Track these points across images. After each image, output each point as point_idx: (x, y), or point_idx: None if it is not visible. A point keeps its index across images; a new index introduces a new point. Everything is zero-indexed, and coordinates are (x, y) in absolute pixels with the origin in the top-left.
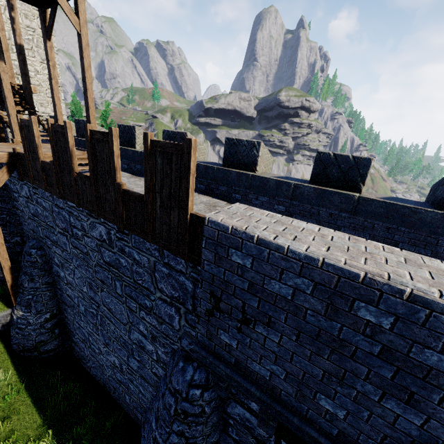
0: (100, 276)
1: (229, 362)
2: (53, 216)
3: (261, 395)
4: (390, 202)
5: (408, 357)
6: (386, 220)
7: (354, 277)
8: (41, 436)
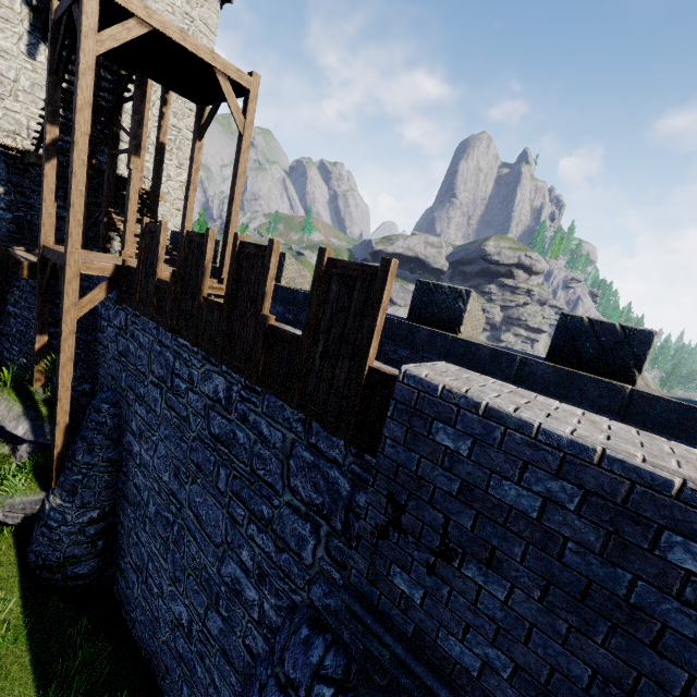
0: (198, 457)
1: (403, 632)
2: (150, 358)
3: None
4: (688, 404)
5: None
6: (681, 436)
7: (662, 485)
8: None
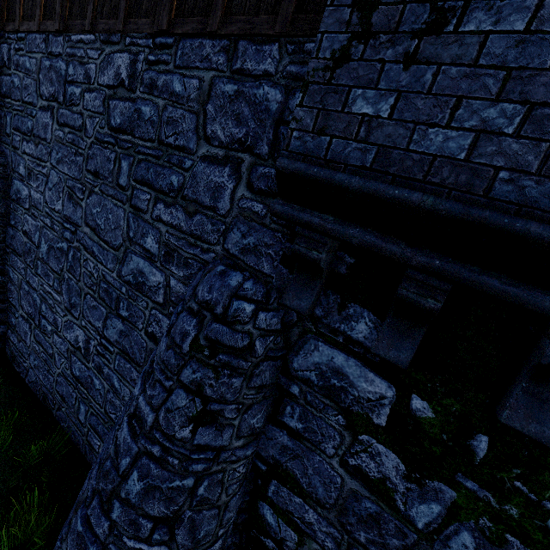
0: (95, 163)
1: (360, 166)
2: (38, 80)
3: (438, 201)
4: None
5: None
6: None
7: None
8: None
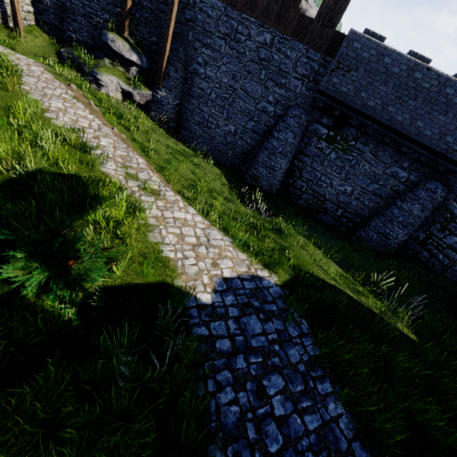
0: (249, 68)
1: (332, 91)
2: (218, 24)
3: (341, 99)
4: None
5: (390, 71)
6: None
7: (388, 49)
8: (196, 155)
